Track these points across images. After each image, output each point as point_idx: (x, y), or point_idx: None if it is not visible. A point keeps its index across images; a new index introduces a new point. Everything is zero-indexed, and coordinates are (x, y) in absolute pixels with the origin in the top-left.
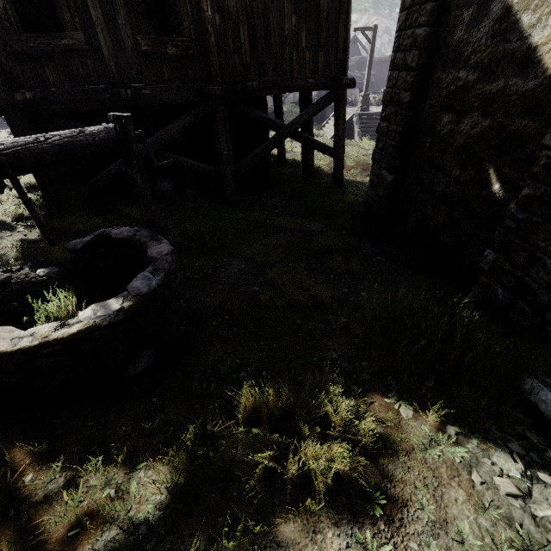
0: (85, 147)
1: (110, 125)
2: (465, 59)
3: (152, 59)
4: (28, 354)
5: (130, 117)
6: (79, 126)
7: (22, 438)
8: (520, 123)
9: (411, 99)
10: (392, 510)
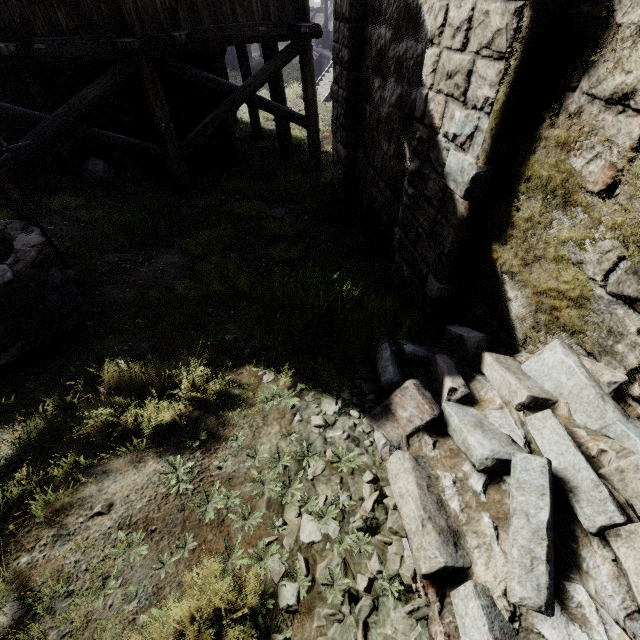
0: None
1: None
2: (383, 13)
3: (40, 2)
4: None
5: None
6: None
7: None
8: (416, 92)
9: (350, 58)
10: (213, 444)
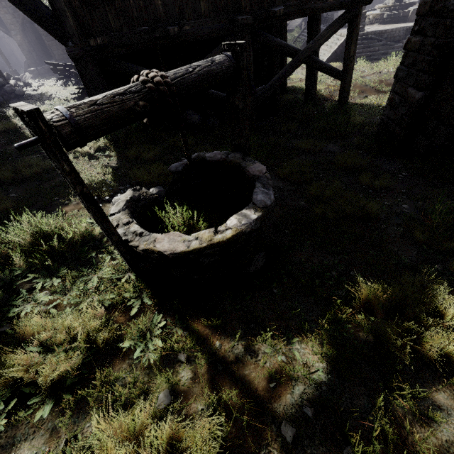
0: (216, 76)
1: (228, 53)
2: None
3: None
4: (198, 253)
5: (245, 44)
6: (133, 67)
7: (194, 315)
8: None
9: None
10: None
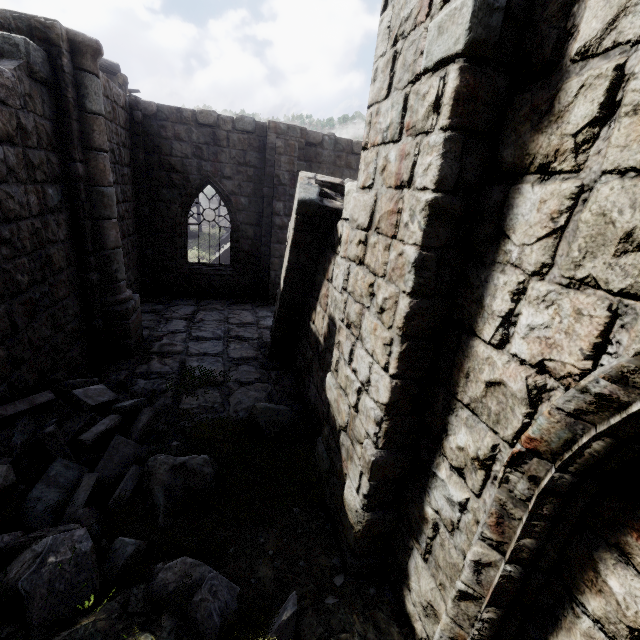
0: None
1: None
2: None
3: None
4: None
5: None
6: None
7: None
8: None
9: None
10: None
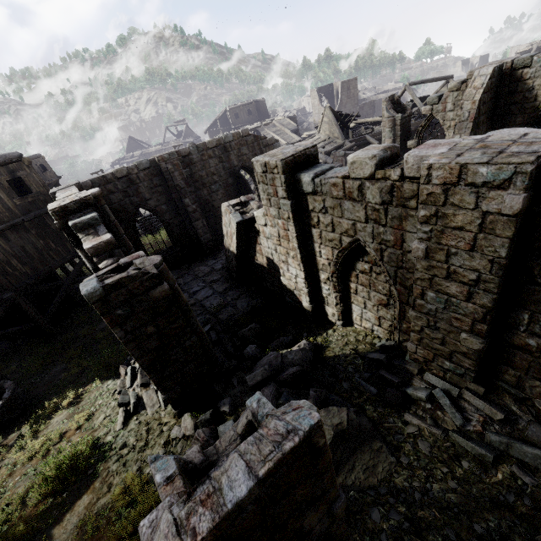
0: None
1: None
2: None
3: None
4: None
5: None
6: None
7: None
8: None
9: None
10: (80, 403)
